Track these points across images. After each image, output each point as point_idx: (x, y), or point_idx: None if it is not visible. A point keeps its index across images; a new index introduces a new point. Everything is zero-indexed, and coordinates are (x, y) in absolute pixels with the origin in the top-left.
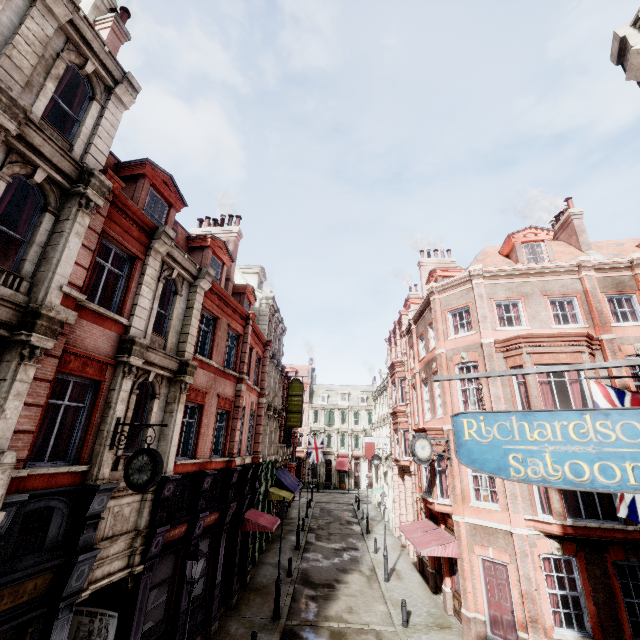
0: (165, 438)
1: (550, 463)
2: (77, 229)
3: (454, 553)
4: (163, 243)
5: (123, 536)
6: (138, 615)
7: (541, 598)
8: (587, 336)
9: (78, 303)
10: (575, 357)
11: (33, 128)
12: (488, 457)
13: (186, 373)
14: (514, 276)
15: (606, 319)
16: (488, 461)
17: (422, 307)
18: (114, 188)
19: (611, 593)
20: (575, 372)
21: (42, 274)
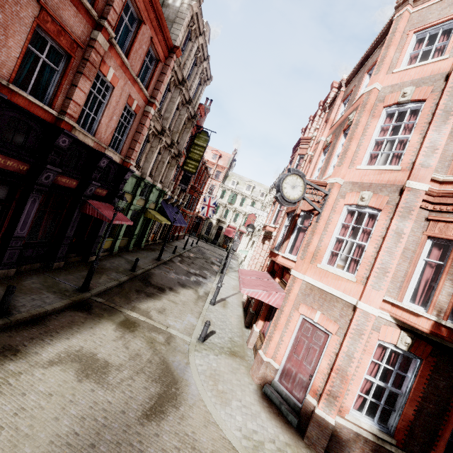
0: None
1: None
2: None
3: (276, 303)
4: None
5: None
6: None
7: (353, 379)
8: None
9: None
10: None
11: None
12: None
13: None
14: None
15: None
16: None
17: (371, 48)
18: None
19: (445, 409)
20: None
21: None
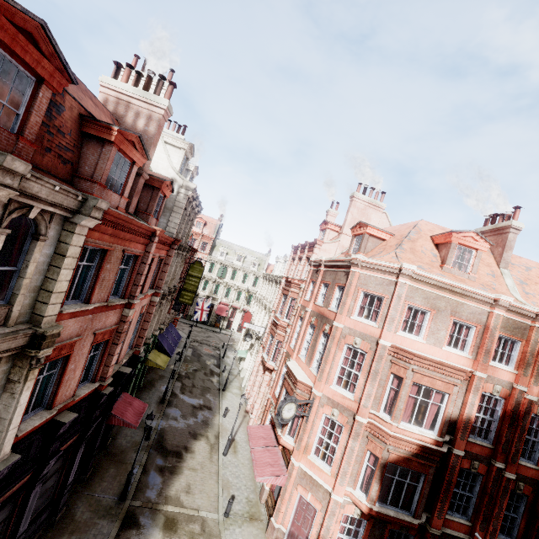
0: (0, 422)
1: None
2: None
3: (282, 483)
4: None
5: None
6: None
7: None
8: (467, 372)
9: None
10: (448, 387)
11: None
12: None
13: (40, 348)
14: (438, 287)
15: (488, 359)
16: None
17: (339, 263)
18: None
19: None
20: (440, 397)
21: None
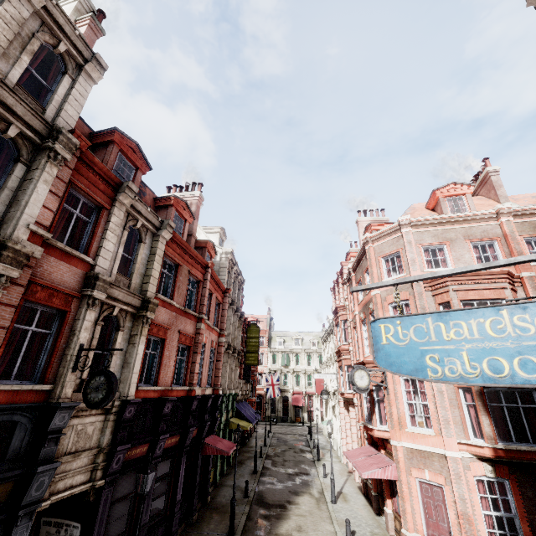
0: (128, 366)
1: (467, 361)
2: (45, 177)
3: (393, 475)
4: (127, 196)
5: (85, 452)
6: (98, 526)
7: (477, 519)
8: (508, 274)
9: (46, 241)
10: (498, 293)
11: (6, 90)
12: (405, 359)
13: (148, 309)
14: (439, 224)
15: None
16: (405, 363)
17: (359, 256)
18: (81, 146)
19: None
20: None
21: (12, 214)
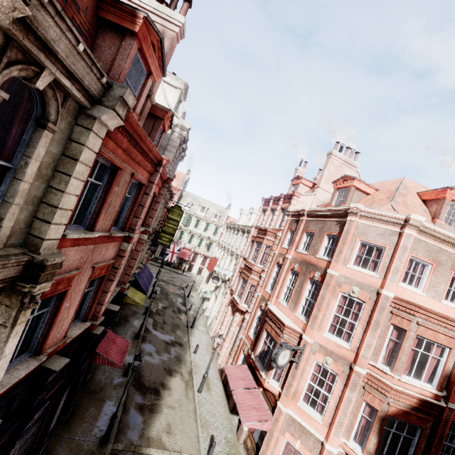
0: None
1: None
2: None
3: (268, 428)
4: None
5: None
6: None
7: None
8: None
9: None
10: (450, 341)
11: None
12: None
13: (37, 281)
14: (441, 241)
15: None
16: None
17: (329, 213)
18: None
19: None
20: (440, 350)
21: None
